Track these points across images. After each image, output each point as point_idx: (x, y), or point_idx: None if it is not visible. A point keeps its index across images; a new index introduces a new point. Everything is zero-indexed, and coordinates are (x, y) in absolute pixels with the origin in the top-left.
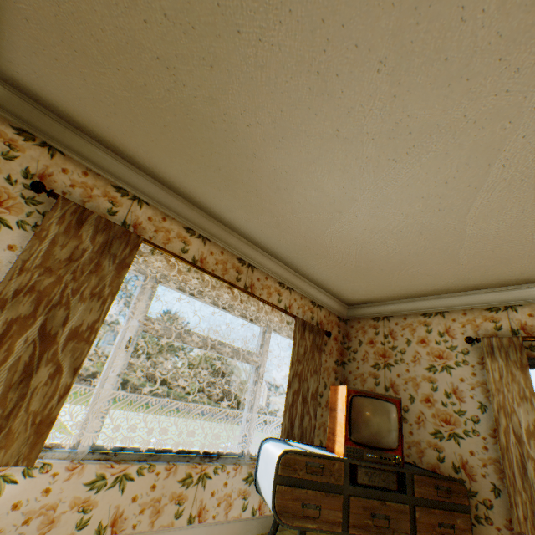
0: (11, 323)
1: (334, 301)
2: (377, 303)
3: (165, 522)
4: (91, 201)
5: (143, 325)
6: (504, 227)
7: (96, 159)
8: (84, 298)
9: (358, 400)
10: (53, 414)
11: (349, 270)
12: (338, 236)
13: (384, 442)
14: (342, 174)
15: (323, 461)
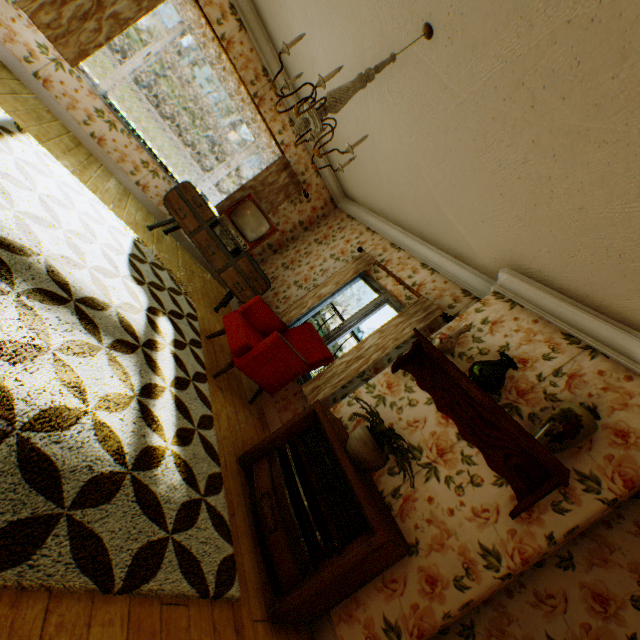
0: None
1: (335, 182)
2: (358, 205)
3: (125, 169)
4: None
5: (163, 53)
6: (390, 151)
7: None
8: None
9: (250, 204)
10: (90, 53)
11: (336, 145)
12: (321, 94)
13: (245, 233)
14: (306, 17)
15: (204, 205)
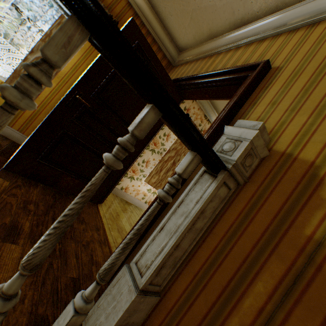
0: (169, 157)
1: None
2: None
3: None
4: (196, 120)
5: None
6: None
7: (204, 104)
8: (184, 155)
9: None
10: None
11: None
12: None
13: None
14: None
15: None
